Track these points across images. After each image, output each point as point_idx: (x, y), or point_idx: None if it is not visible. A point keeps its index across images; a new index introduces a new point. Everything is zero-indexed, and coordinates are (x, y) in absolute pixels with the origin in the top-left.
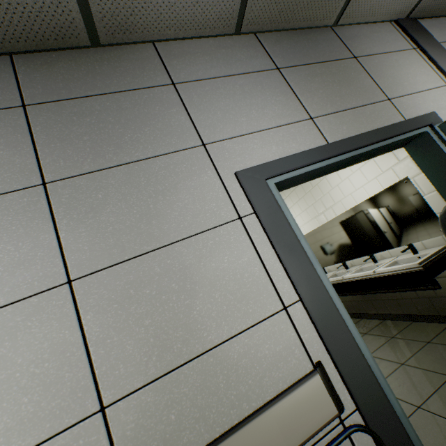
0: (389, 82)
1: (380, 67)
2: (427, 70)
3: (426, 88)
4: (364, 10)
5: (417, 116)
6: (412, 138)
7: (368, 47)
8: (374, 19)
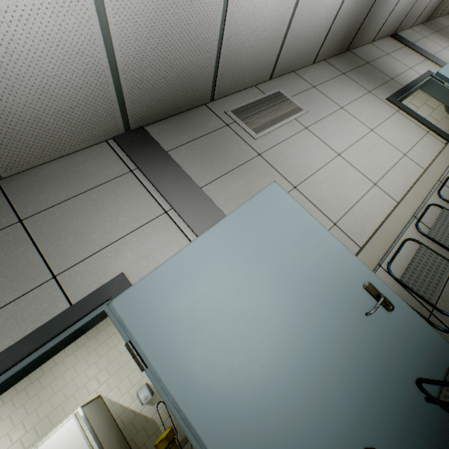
0: (68, 243)
1: (62, 221)
2: (141, 198)
3: (129, 231)
4: (36, 154)
5: (97, 287)
6: (95, 318)
7: (53, 193)
8: (70, 150)
